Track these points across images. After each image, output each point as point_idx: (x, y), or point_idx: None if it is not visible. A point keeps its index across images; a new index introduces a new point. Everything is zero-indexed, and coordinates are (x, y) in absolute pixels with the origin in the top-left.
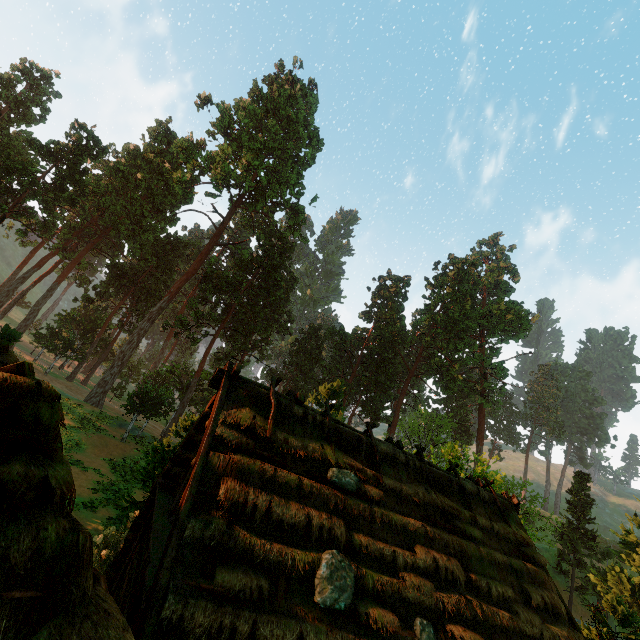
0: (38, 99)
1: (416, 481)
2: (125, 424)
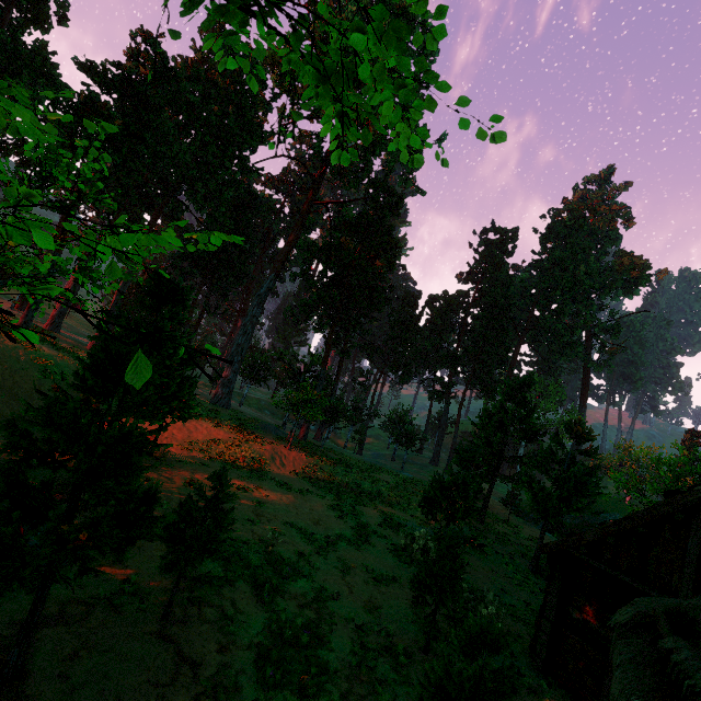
0: None
1: None
2: (267, 426)
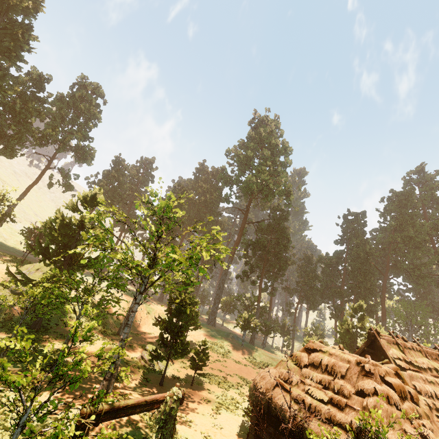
0: (150, 174)
1: None
2: (232, 335)
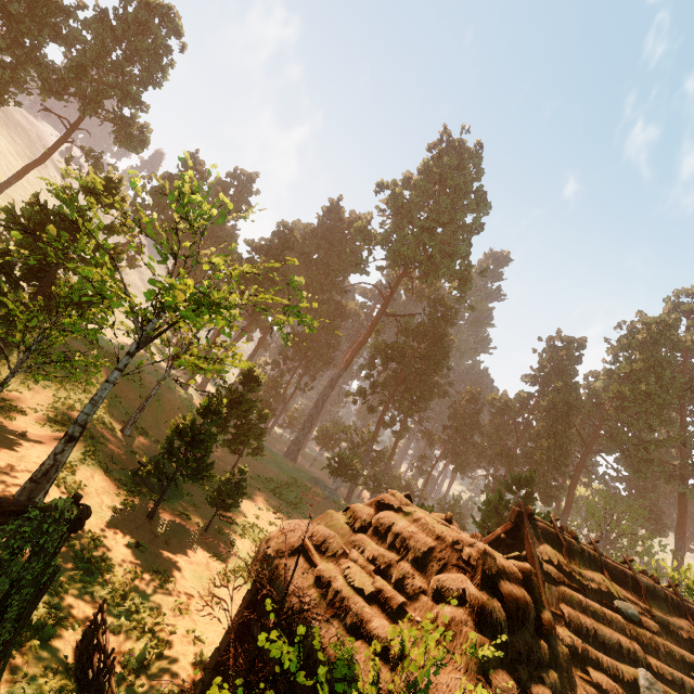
0: (245, 199)
1: (676, 615)
2: (319, 481)
